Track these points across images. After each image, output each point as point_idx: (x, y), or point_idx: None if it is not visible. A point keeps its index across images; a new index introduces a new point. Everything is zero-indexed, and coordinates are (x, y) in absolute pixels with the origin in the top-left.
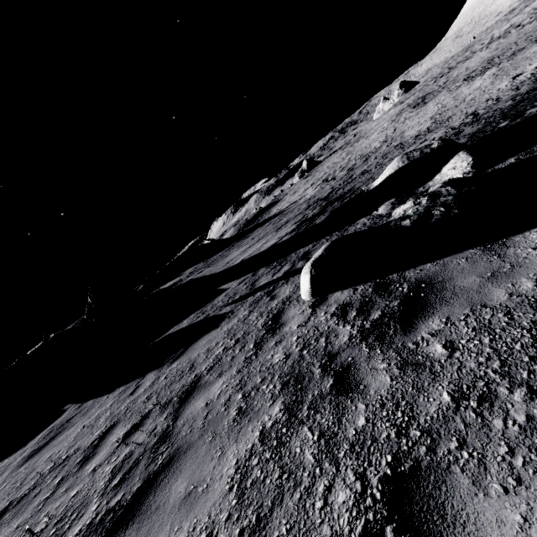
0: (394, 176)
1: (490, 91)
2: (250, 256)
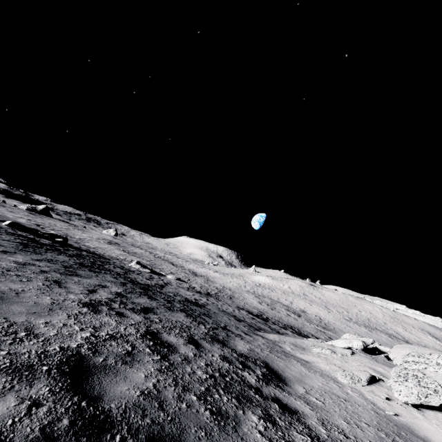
0: (50, 233)
1: (111, 253)
2: None
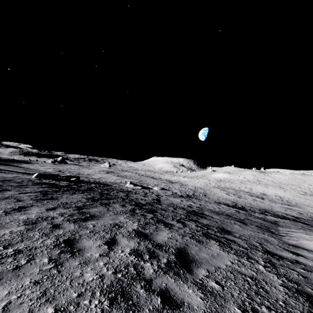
0: (66, 176)
1: (111, 180)
2: (11, 170)
